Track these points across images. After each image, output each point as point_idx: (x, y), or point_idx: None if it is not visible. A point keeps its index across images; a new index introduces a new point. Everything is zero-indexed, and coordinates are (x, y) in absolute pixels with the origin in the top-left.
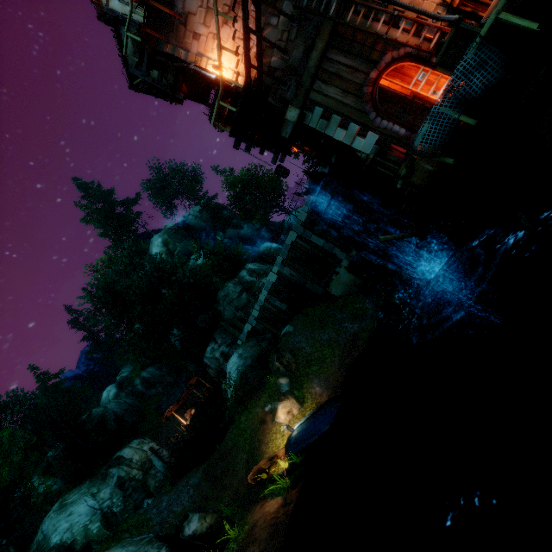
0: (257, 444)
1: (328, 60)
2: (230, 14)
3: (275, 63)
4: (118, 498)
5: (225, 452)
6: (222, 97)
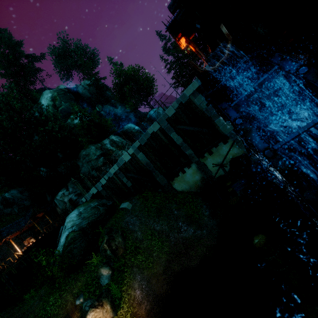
0: None
1: None
2: None
3: None
4: None
5: None
6: None
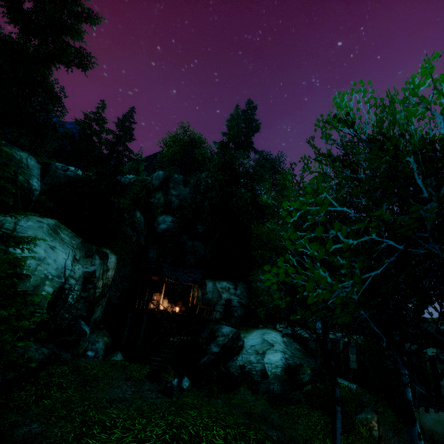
0: None
1: None
2: None
3: None
4: (78, 289)
5: None
6: None
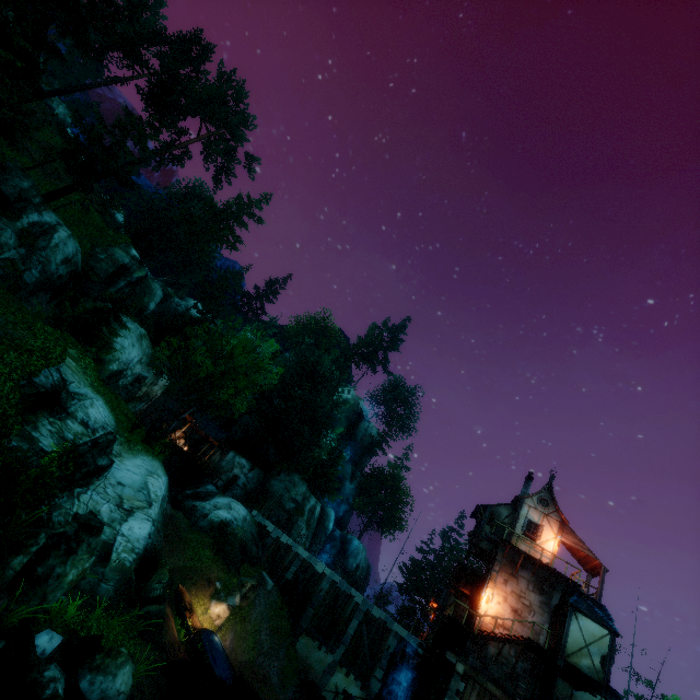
0: (194, 580)
1: (490, 697)
2: (517, 615)
3: (490, 649)
4: (130, 380)
5: (181, 533)
6: (471, 583)
